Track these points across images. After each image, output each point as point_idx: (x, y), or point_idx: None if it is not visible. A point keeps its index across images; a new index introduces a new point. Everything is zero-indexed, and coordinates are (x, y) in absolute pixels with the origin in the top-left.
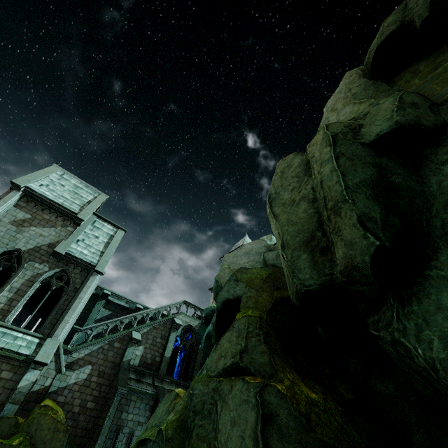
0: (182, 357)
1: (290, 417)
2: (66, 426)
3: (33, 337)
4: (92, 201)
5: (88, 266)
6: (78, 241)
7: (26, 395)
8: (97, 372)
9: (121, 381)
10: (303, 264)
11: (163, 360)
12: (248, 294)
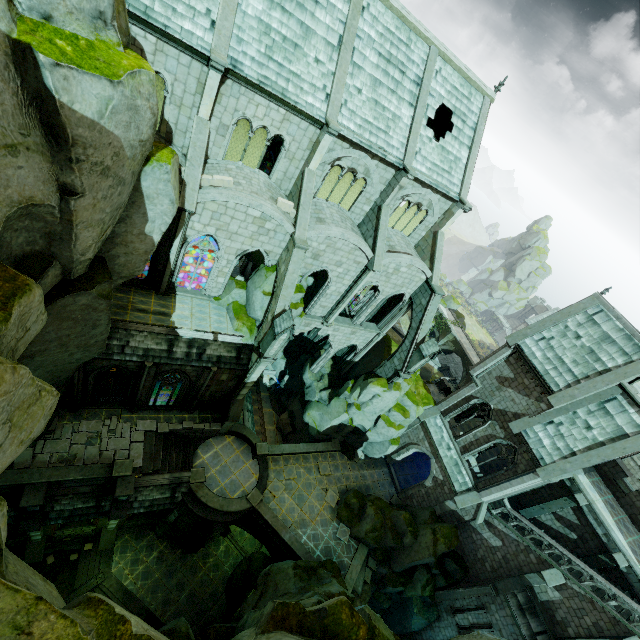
0: None
1: None
2: (432, 553)
3: (470, 481)
4: (611, 369)
5: (536, 460)
6: (549, 423)
7: (446, 511)
8: (504, 553)
9: (503, 584)
10: None
11: (570, 639)
12: None
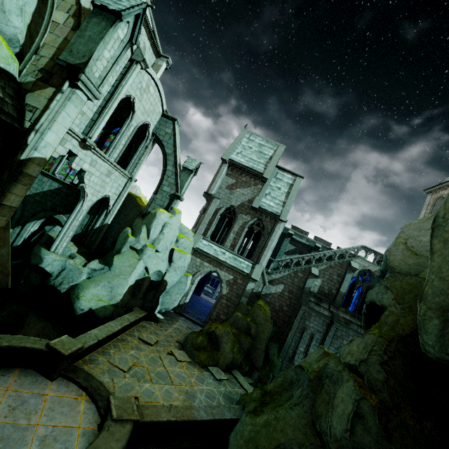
0: (360, 292)
1: (374, 424)
2: (271, 320)
3: (249, 262)
4: (272, 156)
5: (274, 216)
6: (266, 195)
7: (250, 294)
8: (287, 289)
9: (303, 301)
10: (431, 328)
11: (338, 293)
12: (391, 308)
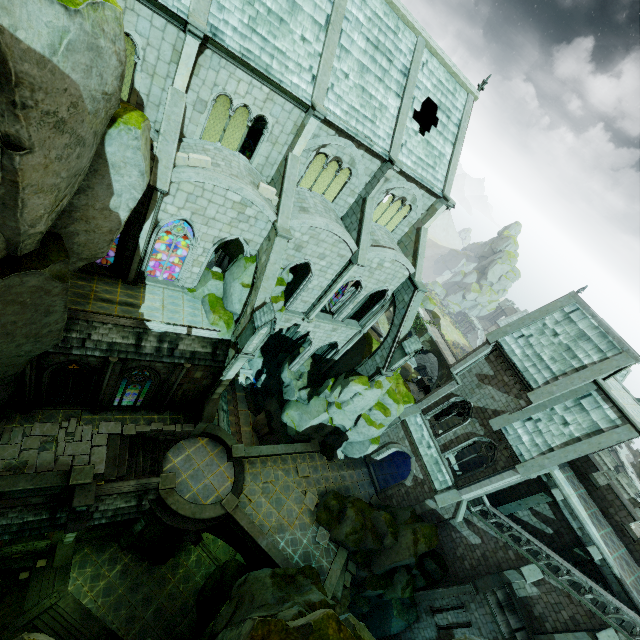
0: None
1: None
2: (413, 553)
3: (450, 479)
4: (587, 366)
5: (515, 457)
6: (527, 420)
7: (426, 510)
8: (483, 551)
9: (483, 582)
10: None
11: (548, 635)
12: None
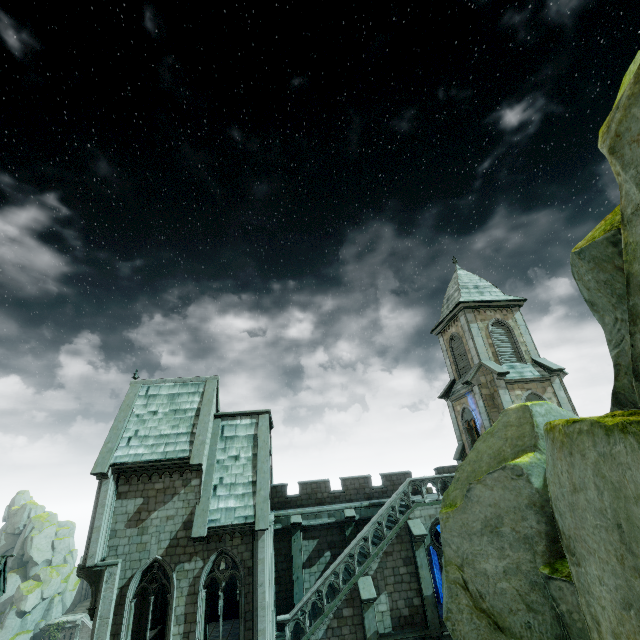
0: None
1: None
2: None
3: None
4: (200, 407)
5: (246, 526)
6: (215, 490)
7: None
8: None
9: None
10: None
11: (425, 604)
12: None
